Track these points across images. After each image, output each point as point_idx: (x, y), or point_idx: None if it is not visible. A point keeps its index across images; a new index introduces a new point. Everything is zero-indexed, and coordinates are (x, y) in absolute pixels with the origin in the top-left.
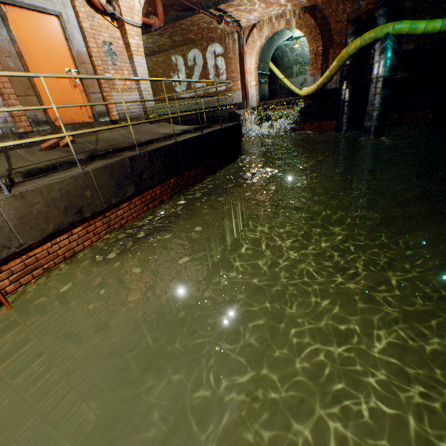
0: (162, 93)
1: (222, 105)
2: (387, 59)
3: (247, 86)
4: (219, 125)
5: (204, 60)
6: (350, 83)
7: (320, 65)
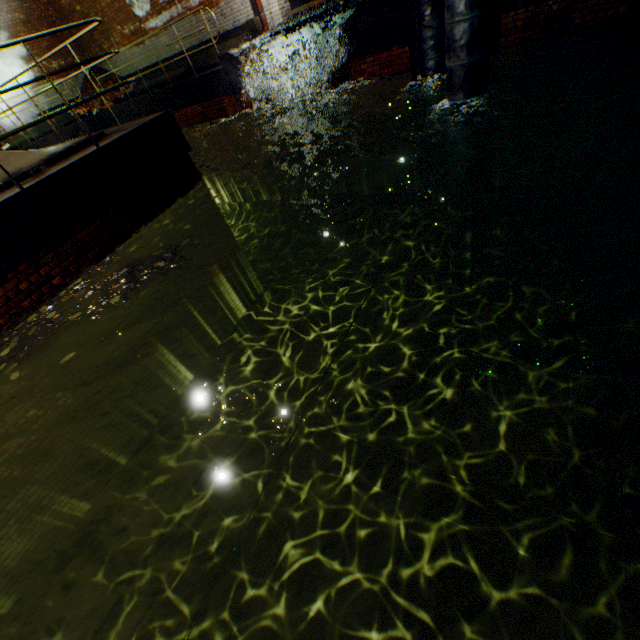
0: (118, 26)
1: (222, 33)
2: None
3: None
4: (124, 129)
5: None
6: None
7: None
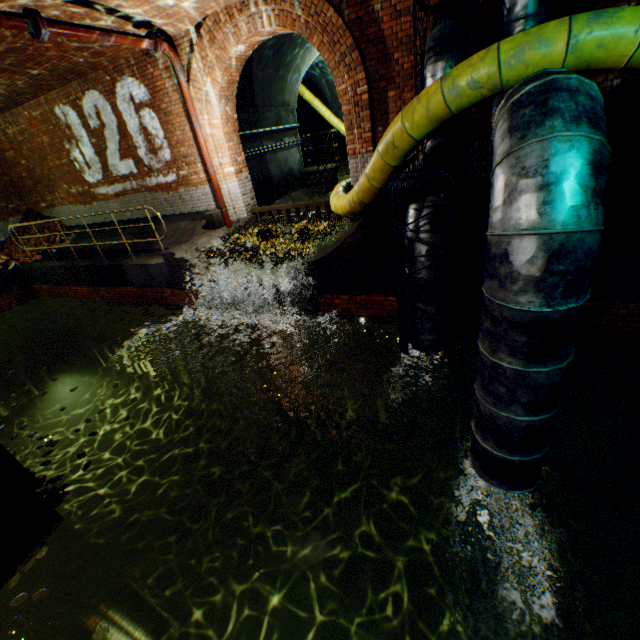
0: (65, 184)
1: (179, 214)
2: (557, 234)
3: (215, 176)
4: None
5: (117, 115)
6: (428, 225)
7: (370, 131)
